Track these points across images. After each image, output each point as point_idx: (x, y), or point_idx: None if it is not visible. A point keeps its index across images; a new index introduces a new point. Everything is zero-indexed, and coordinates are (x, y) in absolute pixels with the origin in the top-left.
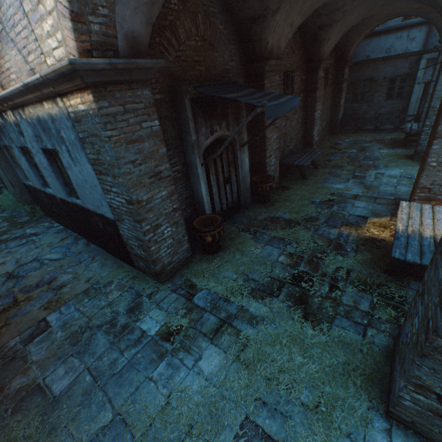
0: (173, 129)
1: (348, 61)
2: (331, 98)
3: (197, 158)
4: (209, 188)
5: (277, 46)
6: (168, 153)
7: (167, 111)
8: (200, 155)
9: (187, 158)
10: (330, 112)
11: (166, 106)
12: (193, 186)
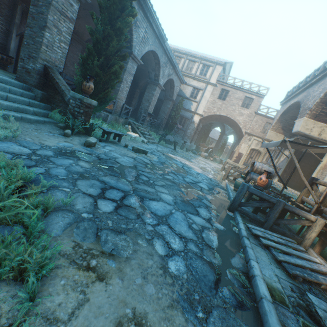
0: (9, 12)
1: (138, 86)
2: (129, 98)
3: (15, 30)
4: (18, 51)
5: (82, 35)
6: (0, 17)
7: (9, 4)
8: (19, 33)
9: (11, 28)
10: (127, 104)
11: (9, 2)
12: (8, 42)
